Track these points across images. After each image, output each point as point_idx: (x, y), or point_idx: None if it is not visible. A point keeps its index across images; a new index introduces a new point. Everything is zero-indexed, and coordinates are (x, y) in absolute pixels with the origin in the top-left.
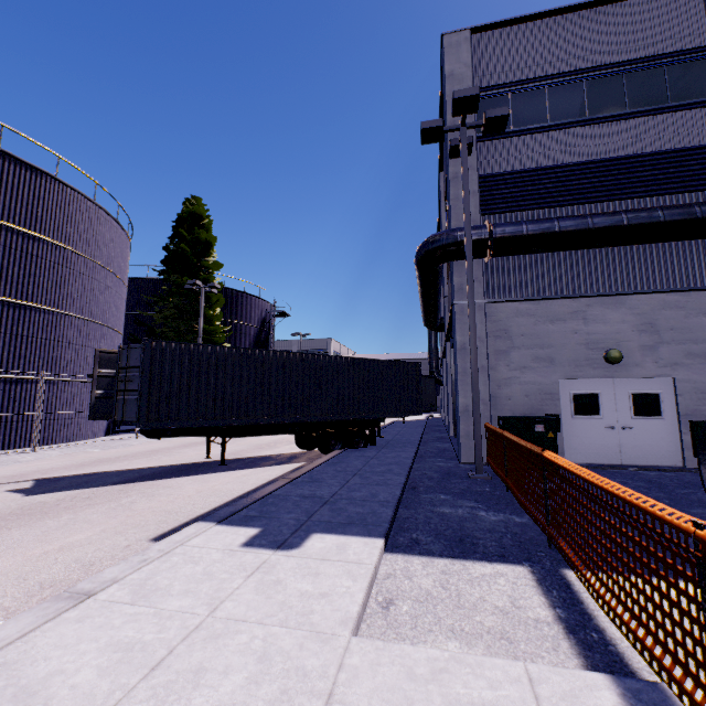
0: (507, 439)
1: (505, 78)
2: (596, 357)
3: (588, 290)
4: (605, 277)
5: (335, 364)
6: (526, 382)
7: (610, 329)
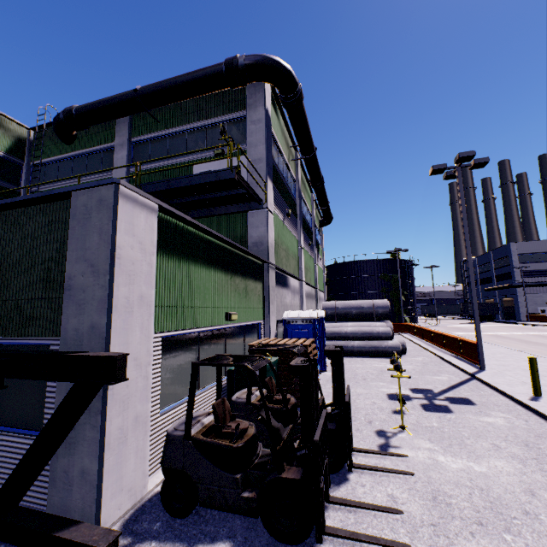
0: (537, 315)
1: (523, 252)
2: (544, 303)
3: (542, 292)
4: (545, 290)
5: (488, 304)
6: (531, 307)
7: (546, 299)
